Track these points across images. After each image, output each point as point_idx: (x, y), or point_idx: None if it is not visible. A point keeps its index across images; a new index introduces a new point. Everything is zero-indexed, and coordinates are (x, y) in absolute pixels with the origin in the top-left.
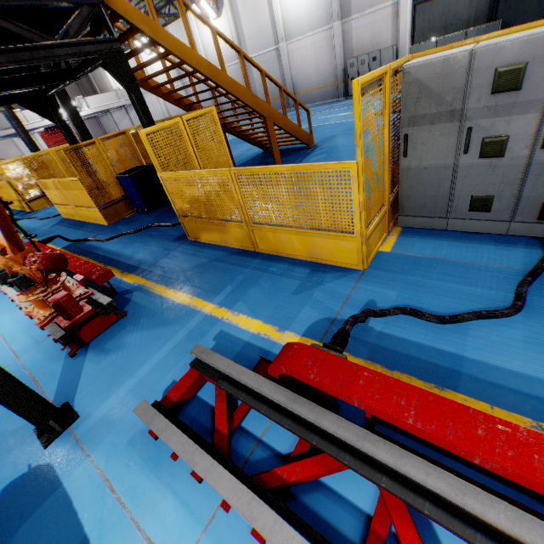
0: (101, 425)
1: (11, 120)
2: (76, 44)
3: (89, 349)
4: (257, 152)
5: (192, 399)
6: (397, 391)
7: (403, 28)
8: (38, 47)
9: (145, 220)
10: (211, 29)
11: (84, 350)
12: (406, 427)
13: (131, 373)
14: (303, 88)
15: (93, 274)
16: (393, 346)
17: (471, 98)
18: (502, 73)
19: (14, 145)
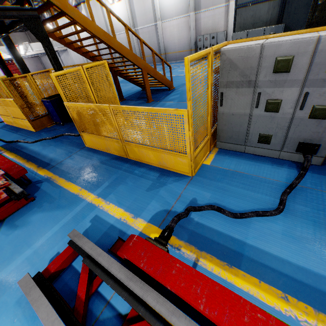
0: (0, 286)
1: None
2: (2, 10)
3: (4, 224)
4: (139, 89)
5: (68, 268)
6: (196, 281)
7: (230, 21)
8: None
9: (60, 130)
10: (106, 9)
11: (0, 225)
12: (199, 310)
13: (29, 245)
14: (170, 51)
15: (12, 171)
16: (204, 233)
17: (261, 74)
18: (280, 61)
19: None
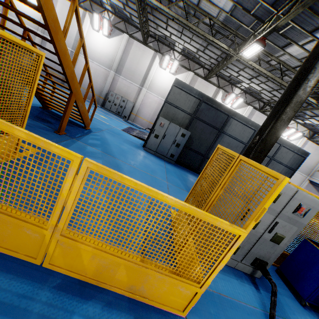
0: None
1: None
2: None
3: None
4: (35, 103)
5: None
6: None
7: (140, 99)
8: None
9: None
10: (73, 0)
11: None
12: None
13: None
14: None
15: None
16: None
17: (257, 194)
18: None
19: None
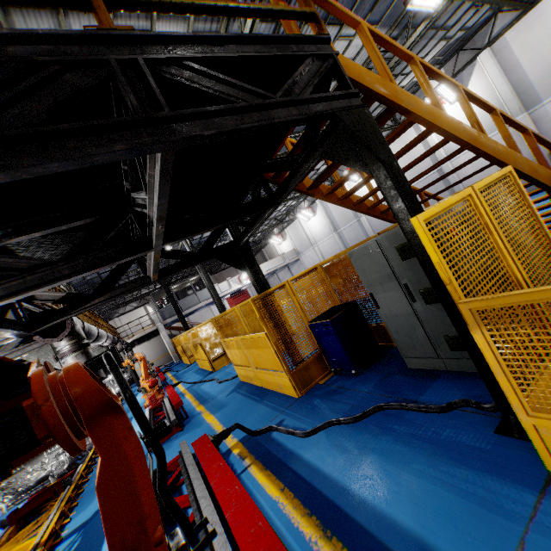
0: None
1: (209, 290)
2: (304, 101)
3: None
4: None
5: None
6: None
7: None
8: (250, 106)
9: (359, 391)
10: (453, 88)
11: None
12: None
13: None
14: None
15: None
16: None
17: None
18: None
19: (209, 311)
